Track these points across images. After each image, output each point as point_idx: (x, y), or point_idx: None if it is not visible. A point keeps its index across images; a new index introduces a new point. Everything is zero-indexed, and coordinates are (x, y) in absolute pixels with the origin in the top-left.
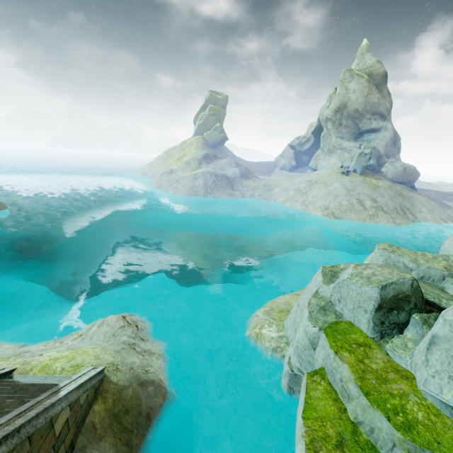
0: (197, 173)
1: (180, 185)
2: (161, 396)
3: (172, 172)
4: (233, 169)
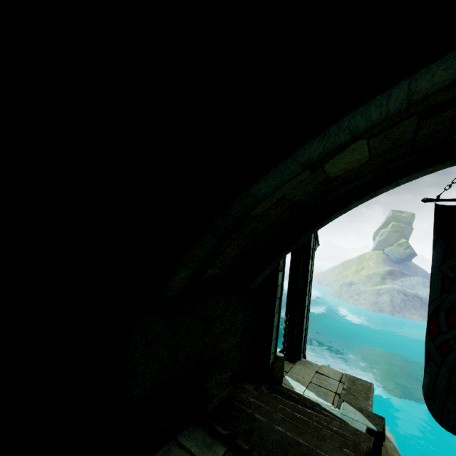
0: (381, 288)
1: (361, 298)
2: (399, 454)
3: (352, 284)
4: (428, 289)
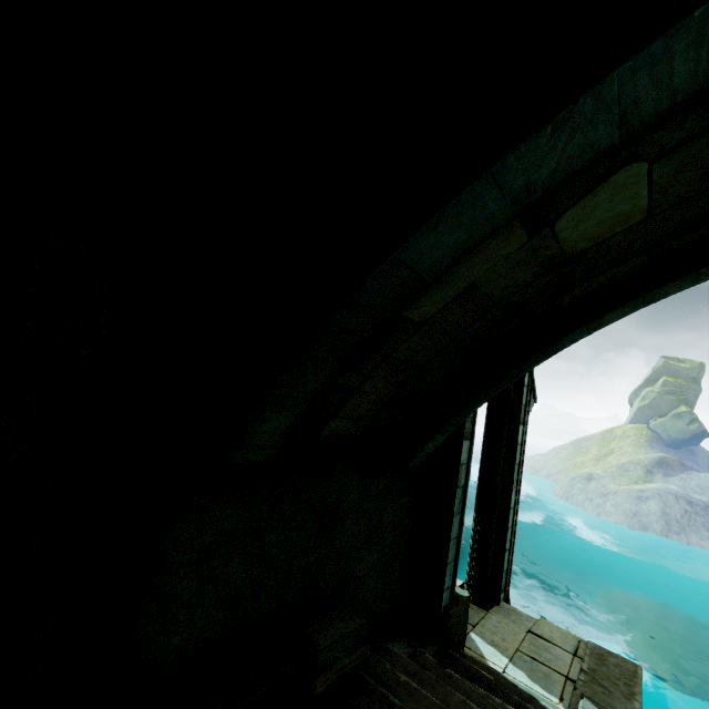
0: (644, 488)
1: (608, 502)
2: None
3: (591, 478)
4: None
